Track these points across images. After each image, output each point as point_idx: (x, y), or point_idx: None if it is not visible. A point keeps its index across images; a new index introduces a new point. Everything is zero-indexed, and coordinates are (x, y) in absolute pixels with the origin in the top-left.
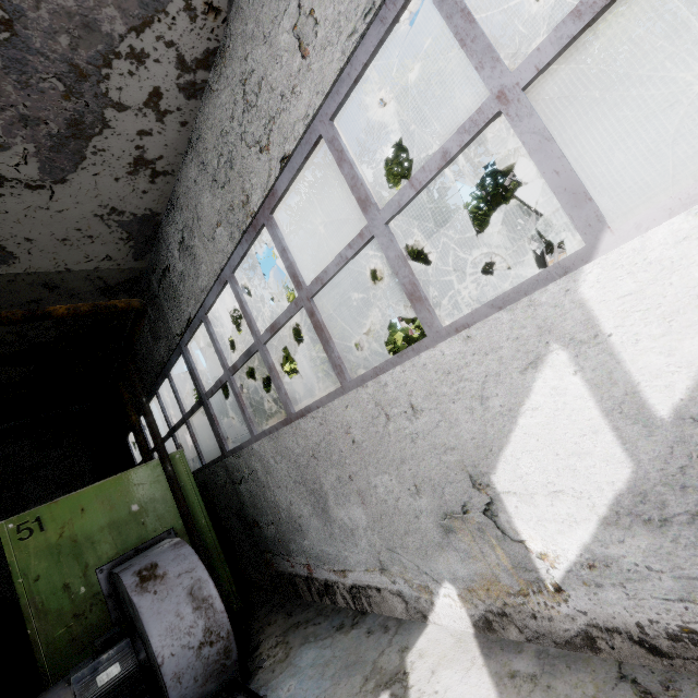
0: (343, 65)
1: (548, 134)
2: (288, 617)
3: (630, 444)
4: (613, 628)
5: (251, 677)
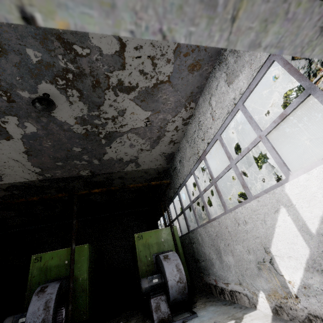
0: (222, 124)
1: (272, 148)
2: (207, 298)
3: (307, 241)
4: (316, 315)
5: (192, 309)
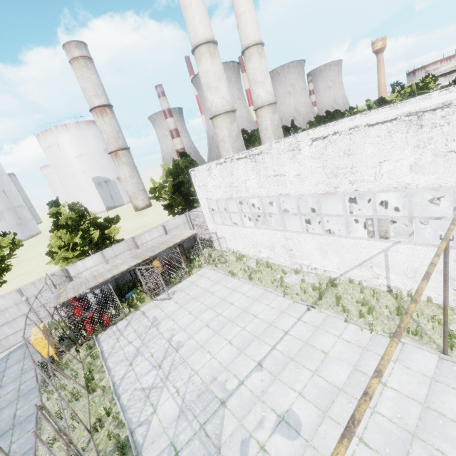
0: None
1: None
2: None
3: None
4: None
5: None
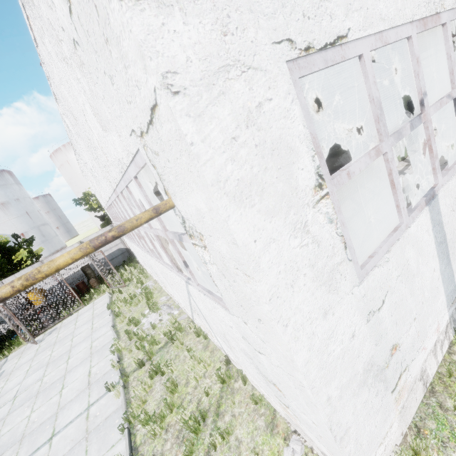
0: None
1: None
2: None
3: None
4: None
5: None
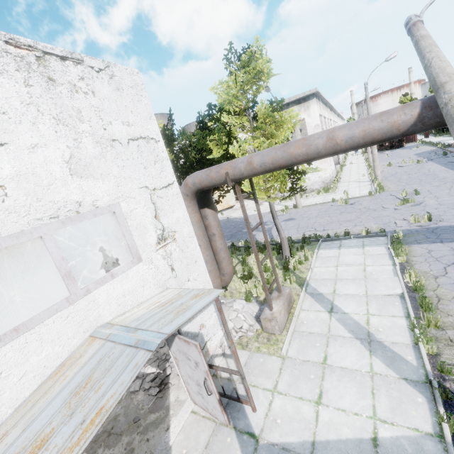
0: None
1: None
2: None
3: None
4: None
5: None
